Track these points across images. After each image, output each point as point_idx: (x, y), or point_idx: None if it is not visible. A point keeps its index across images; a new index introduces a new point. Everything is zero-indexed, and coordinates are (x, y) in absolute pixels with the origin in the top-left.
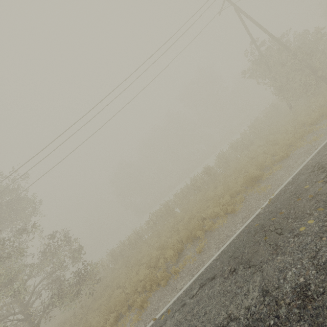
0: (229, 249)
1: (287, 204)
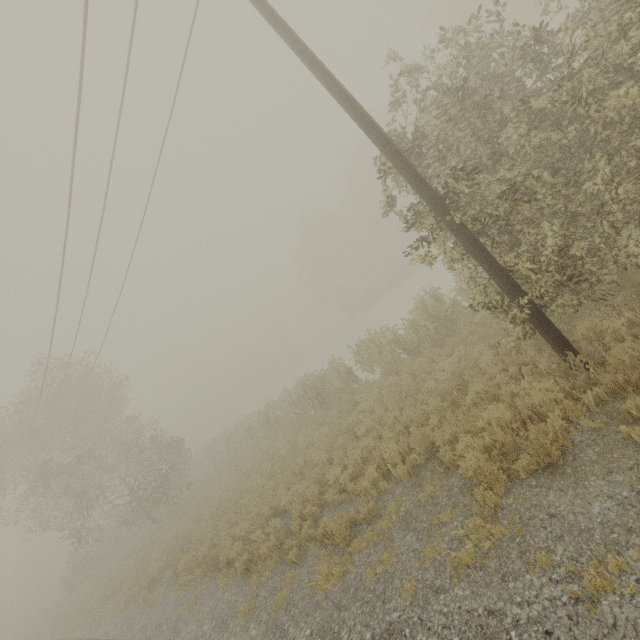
0: None
1: None
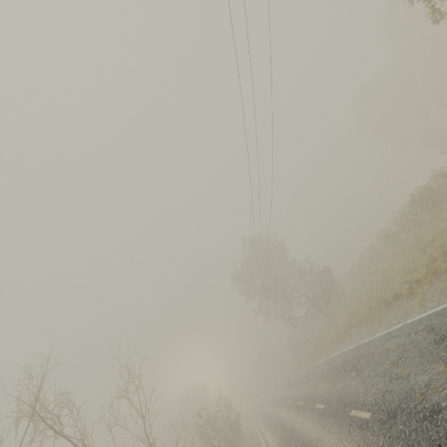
0: (340, 356)
1: (348, 361)
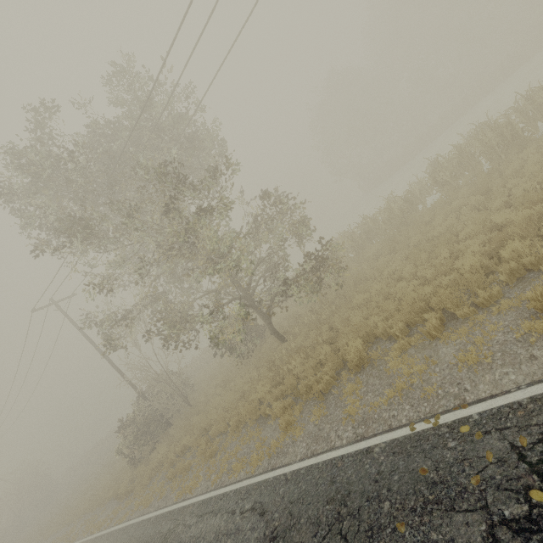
0: None
1: None
